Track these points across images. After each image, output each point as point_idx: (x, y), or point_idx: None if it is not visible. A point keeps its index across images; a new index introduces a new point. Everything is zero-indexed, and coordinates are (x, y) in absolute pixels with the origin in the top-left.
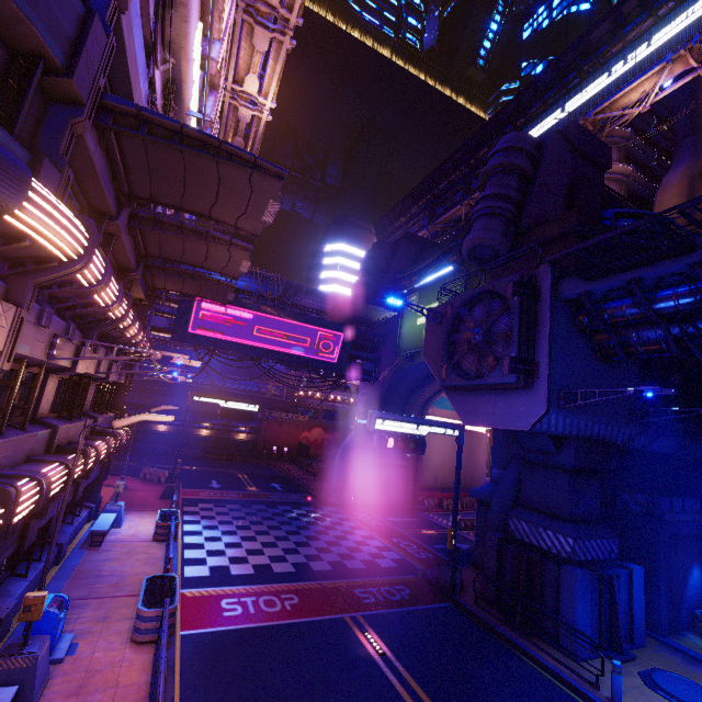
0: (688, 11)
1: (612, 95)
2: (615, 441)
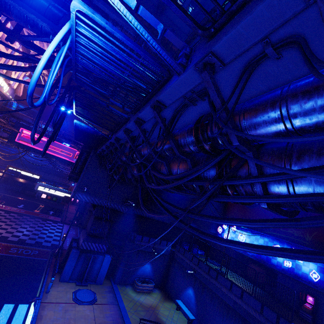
0: None
1: None
2: (120, 210)
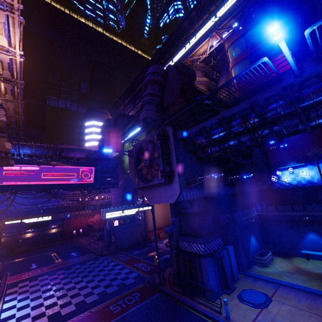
0: (213, 18)
1: (194, 50)
2: (213, 195)
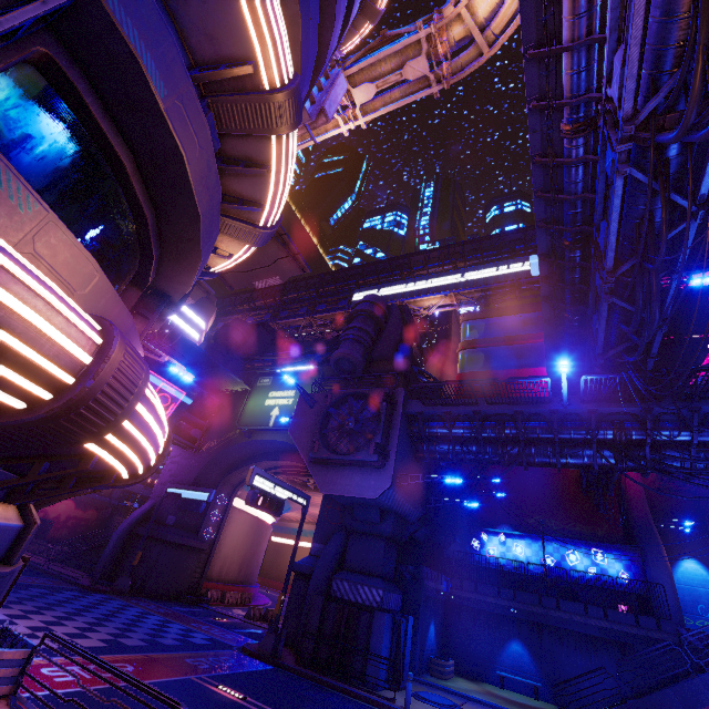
0: (457, 275)
1: (417, 297)
2: (410, 520)
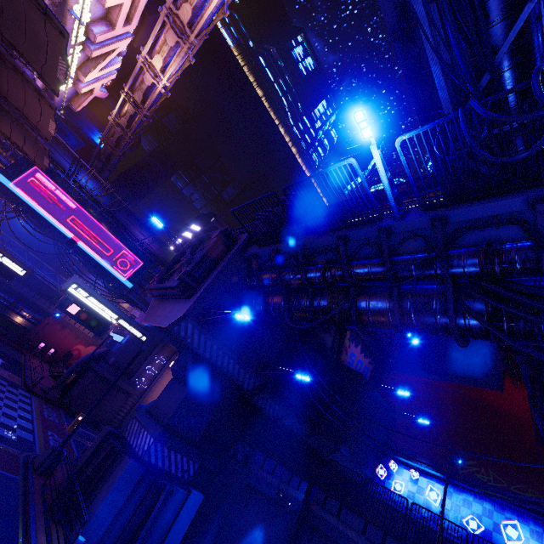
0: None
1: None
2: (242, 385)
